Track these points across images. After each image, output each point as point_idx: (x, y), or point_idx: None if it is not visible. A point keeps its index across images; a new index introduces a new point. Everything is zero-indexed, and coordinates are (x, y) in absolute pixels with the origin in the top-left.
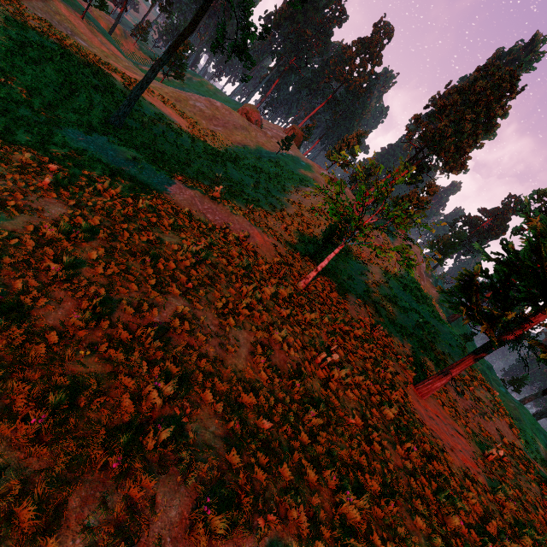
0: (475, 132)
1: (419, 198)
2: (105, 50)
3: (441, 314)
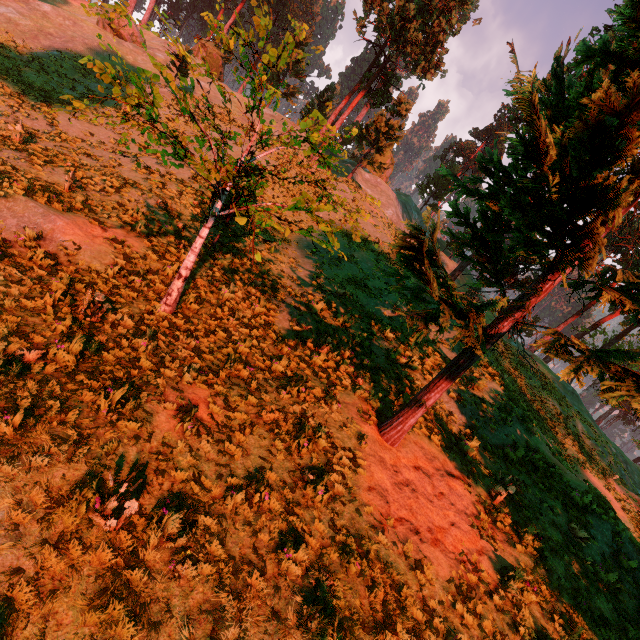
0: (447, 7)
1: (388, 124)
2: None
3: None
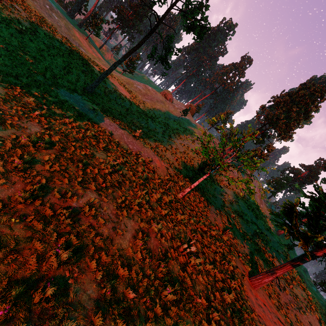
0: (298, 118)
1: (261, 153)
2: (94, 55)
3: (272, 228)
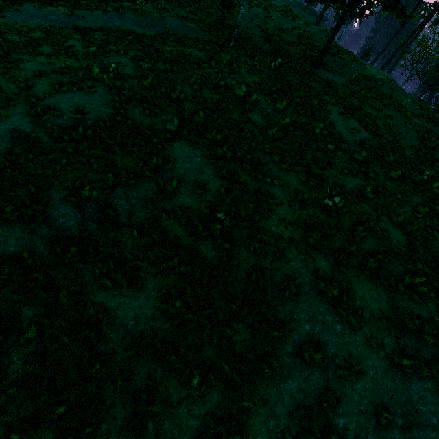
0: None
1: None
2: None
3: None
